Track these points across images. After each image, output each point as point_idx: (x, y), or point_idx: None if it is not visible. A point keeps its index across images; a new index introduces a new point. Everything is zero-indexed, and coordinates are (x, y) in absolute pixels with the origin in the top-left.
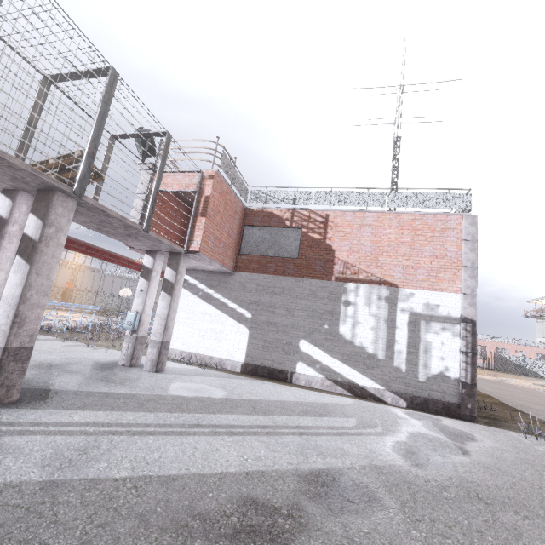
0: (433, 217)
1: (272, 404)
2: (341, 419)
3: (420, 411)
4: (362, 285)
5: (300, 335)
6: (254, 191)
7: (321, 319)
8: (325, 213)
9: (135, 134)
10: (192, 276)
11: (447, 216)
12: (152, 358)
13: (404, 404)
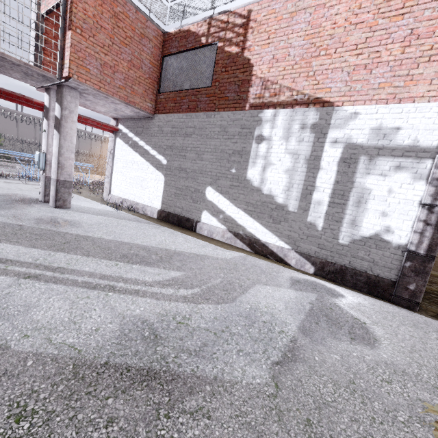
0: None
1: (105, 243)
2: (158, 271)
3: (329, 281)
4: (282, 111)
5: (207, 181)
6: (172, 6)
7: (229, 162)
8: (247, 9)
9: None
10: (124, 125)
11: None
12: (53, 195)
13: (310, 270)
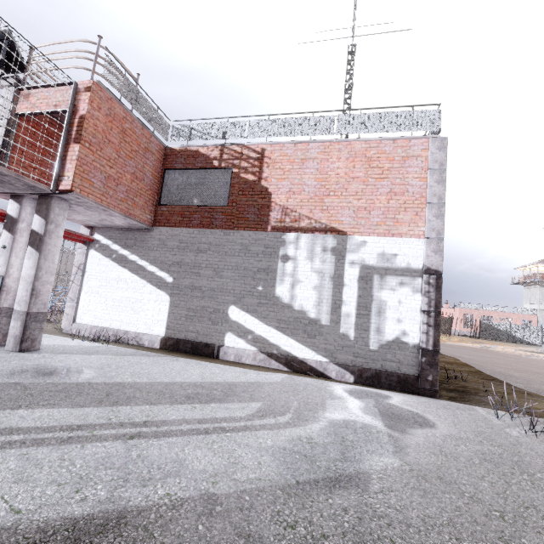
0: (392, 143)
1: (150, 387)
2: (238, 405)
3: (369, 387)
4: (304, 235)
5: (229, 300)
6: (176, 125)
7: (254, 280)
8: (261, 147)
9: None
10: (105, 235)
11: (410, 141)
12: (16, 334)
13: (351, 379)
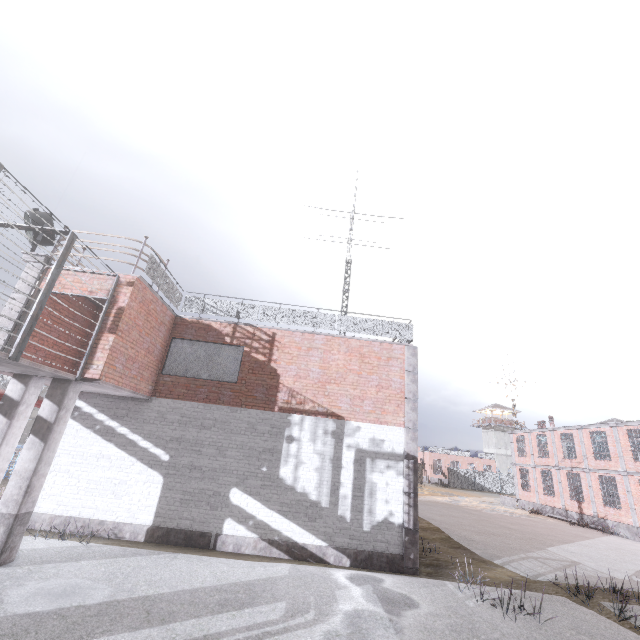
0: (379, 345)
1: (179, 598)
2: (268, 607)
3: (364, 570)
4: (308, 417)
5: (231, 481)
6: (189, 297)
7: (259, 460)
8: (272, 331)
9: (22, 226)
10: (89, 402)
11: (392, 345)
12: None
13: (347, 563)
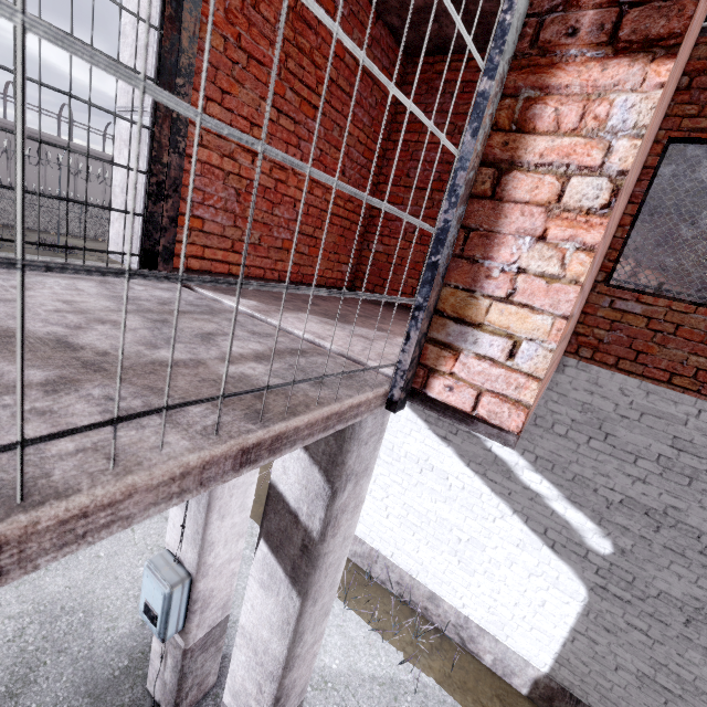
0: None
1: None
2: None
3: None
4: None
5: None
6: None
7: None
8: None
9: None
10: None
11: None
12: None
13: None
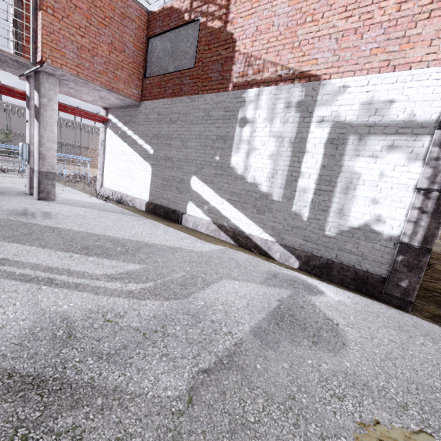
0: None
1: (71, 235)
2: (115, 263)
3: (313, 277)
4: (266, 89)
5: (191, 170)
6: None
7: (213, 149)
8: None
9: None
10: (114, 115)
11: None
12: (36, 187)
13: (295, 264)
